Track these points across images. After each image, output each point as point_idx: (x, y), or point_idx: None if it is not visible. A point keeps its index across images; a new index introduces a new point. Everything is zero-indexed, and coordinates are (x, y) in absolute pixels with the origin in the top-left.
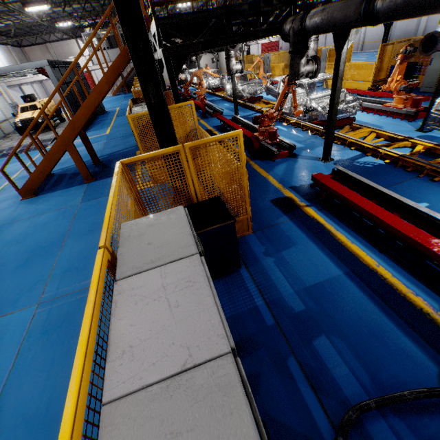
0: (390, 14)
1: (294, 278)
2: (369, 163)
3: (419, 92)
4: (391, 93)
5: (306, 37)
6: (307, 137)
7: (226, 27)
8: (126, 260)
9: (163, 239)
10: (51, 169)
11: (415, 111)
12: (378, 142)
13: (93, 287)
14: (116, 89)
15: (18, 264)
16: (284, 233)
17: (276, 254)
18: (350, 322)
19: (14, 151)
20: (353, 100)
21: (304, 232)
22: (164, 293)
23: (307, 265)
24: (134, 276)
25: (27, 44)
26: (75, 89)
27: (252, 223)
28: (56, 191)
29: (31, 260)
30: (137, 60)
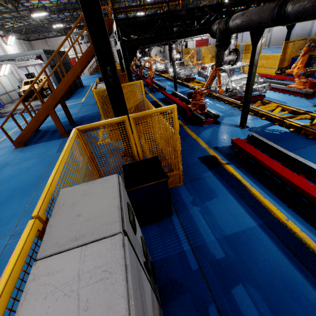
0: (298, 15)
1: (216, 226)
2: (277, 130)
3: (313, 77)
4: (293, 77)
5: (229, 34)
6: (228, 108)
7: (168, 26)
8: (52, 233)
9: (92, 211)
10: (37, 127)
11: (312, 91)
12: (283, 114)
13: (8, 270)
14: (92, 70)
15: (2, 200)
16: (208, 186)
17: (202, 203)
18: (264, 273)
19: (10, 113)
20: (264, 82)
21: (224, 186)
22: (77, 286)
23: (227, 215)
24: (54, 256)
25: (33, 39)
26: (58, 69)
27: (183, 176)
28: (40, 143)
29: (12, 197)
30: (97, 49)
